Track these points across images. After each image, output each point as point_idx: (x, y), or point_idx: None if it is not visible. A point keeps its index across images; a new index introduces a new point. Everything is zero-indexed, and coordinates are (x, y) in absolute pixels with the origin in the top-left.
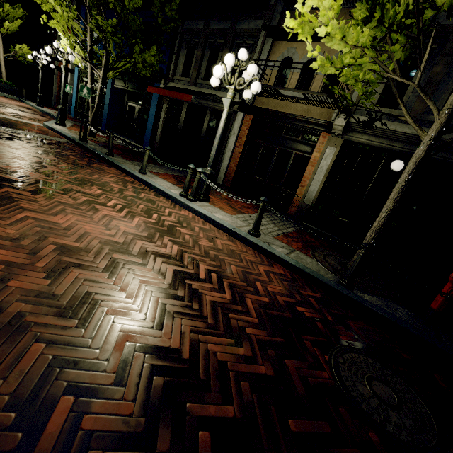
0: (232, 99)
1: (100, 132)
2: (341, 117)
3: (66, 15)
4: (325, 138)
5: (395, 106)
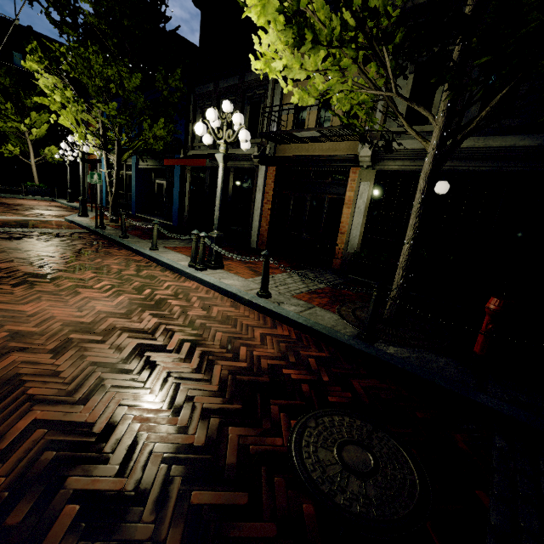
0: (225, 153)
1: (128, 216)
2: (365, 146)
3: (74, 110)
4: (356, 173)
5: (425, 121)
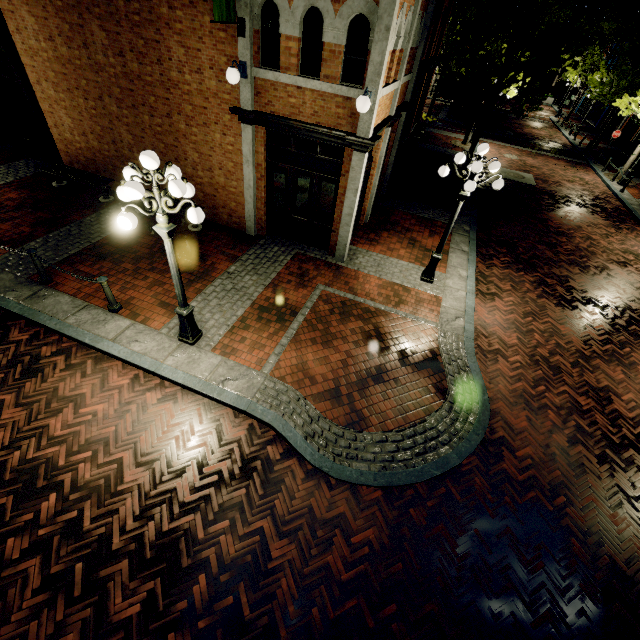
0: (594, 102)
1: (578, 120)
2: None
3: (578, 71)
4: None
5: None
